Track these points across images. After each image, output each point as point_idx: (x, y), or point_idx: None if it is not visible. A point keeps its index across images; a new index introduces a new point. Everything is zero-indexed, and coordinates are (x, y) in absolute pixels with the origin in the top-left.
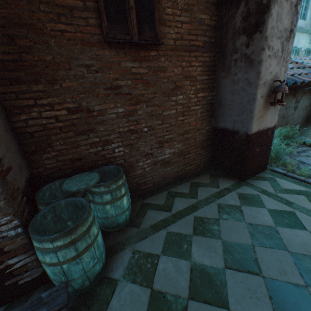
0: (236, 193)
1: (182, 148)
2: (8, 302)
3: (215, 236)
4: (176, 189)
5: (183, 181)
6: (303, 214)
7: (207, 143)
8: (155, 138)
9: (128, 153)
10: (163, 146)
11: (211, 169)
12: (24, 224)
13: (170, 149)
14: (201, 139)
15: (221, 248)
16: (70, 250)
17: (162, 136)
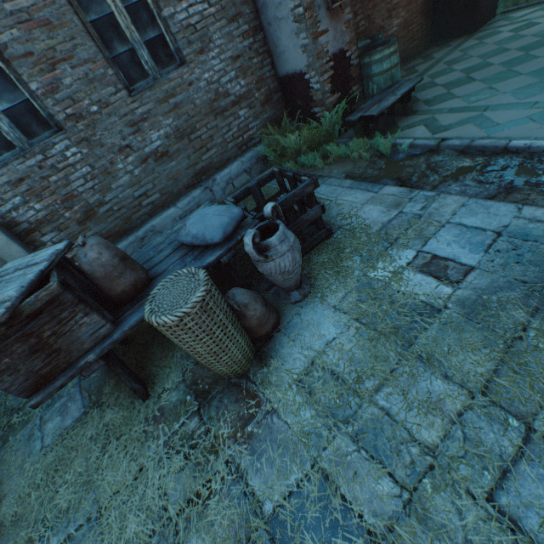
0: (472, 40)
1: (406, 18)
2: (351, 128)
3: (468, 59)
4: (409, 66)
5: (410, 61)
6: (538, 20)
7: (427, 7)
8: (385, 6)
9: (367, 29)
10: (391, 17)
11: (432, 44)
12: (359, 56)
13: (396, 21)
14: (421, 2)
15: (476, 59)
16: (395, 58)
17: (389, 2)
